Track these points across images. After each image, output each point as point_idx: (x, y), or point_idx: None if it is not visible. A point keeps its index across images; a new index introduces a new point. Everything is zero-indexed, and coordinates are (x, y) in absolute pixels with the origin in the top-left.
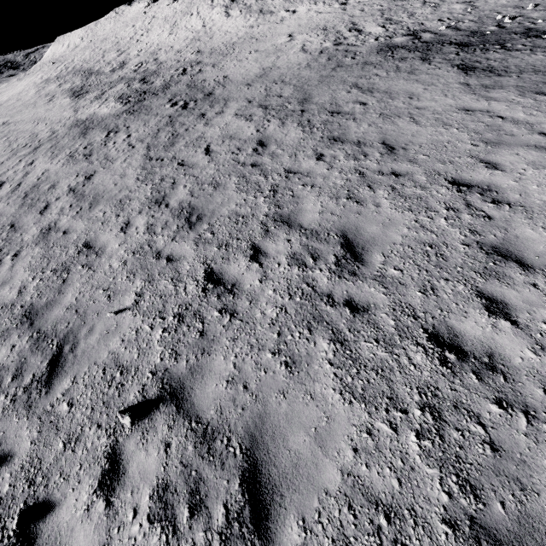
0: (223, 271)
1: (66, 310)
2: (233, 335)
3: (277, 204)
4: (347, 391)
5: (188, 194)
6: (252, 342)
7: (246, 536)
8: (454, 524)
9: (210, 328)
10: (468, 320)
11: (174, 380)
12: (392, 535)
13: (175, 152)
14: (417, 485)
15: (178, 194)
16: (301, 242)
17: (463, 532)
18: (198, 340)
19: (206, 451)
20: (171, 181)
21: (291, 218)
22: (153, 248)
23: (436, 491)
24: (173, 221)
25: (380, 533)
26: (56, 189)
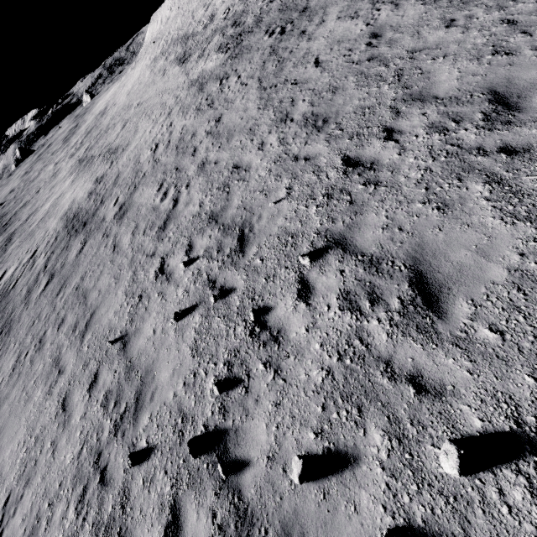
0: (359, 155)
1: (237, 209)
2: (380, 198)
3: (404, 86)
4: (508, 216)
5: (308, 105)
6: (400, 199)
7: (420, 312)
8: None
9: (357, 197)
10: None
11: (335, 234)
12: None
13: (285, 75)
14: None
15: (299, 108)
16: (439, 112)
17: None
18: (349, 207)
19: (374, 271)
20: (289, 100)
21: (423, 94)
22: (290, 155)
23: None
24: (301, 130)
25: None
26: (197, 136)
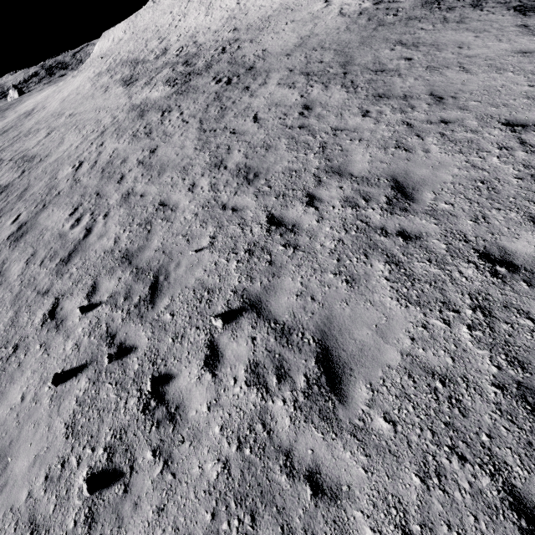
0: (283, 216)
1: (155, 251)
2: (297, 263)
3: (327, 158)
4: (403, 298)
5: (242, 157)
6: (314, 267)
7: (324, 394)
8: (502, 386)
9: (277, 258)
10: (520, 240)
11: (252, 295)
12: (447, 393)
13: (225, 123)
14: (469, 362)
15: (234, 157)
16: (353, 188)
17: (511, 392)
18: (268, 268)
19: (285, 342)
20: (225, 147)
21: (341, 169)
22: (219, 202)
23: (486, 365)
24: (233, 180)
25: (437, 392)
26: (127, 163)
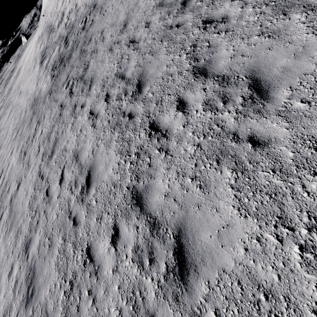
0: None
1: None
2: None
3: (66, 315)
4: None
5: (37, 246)
6: None
7: None
8: None
9: None
10: None
11: None
12: None
13: (49, 169)
14: None
15: (35, 242)
16: None
17: None
18: None
19: None
20: (37, 218)
21: None
22: None
23: None
24: (23, 285)
25: None
26: (8, 195)
